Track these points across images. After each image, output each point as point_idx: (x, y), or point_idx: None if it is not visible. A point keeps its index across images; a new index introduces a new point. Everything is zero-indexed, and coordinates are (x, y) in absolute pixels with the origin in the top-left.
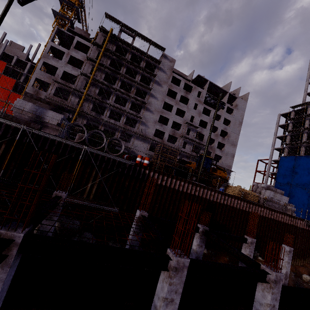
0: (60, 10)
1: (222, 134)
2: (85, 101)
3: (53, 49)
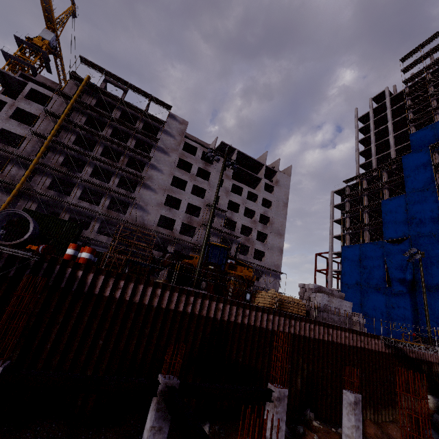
0: (16, 53)
1: (263, 220)
2: (37, 174)
3: None
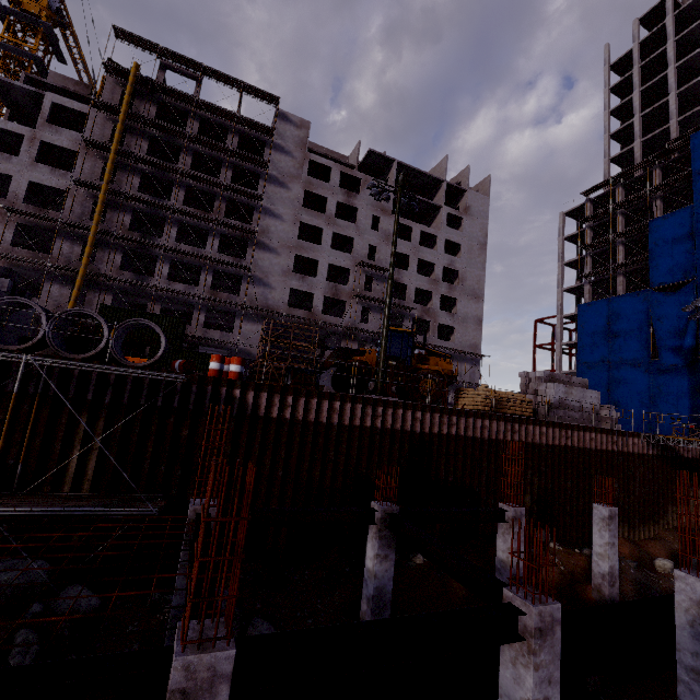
0: (2, 35)
1: (448, 277)
2: (100, 249)
3: None
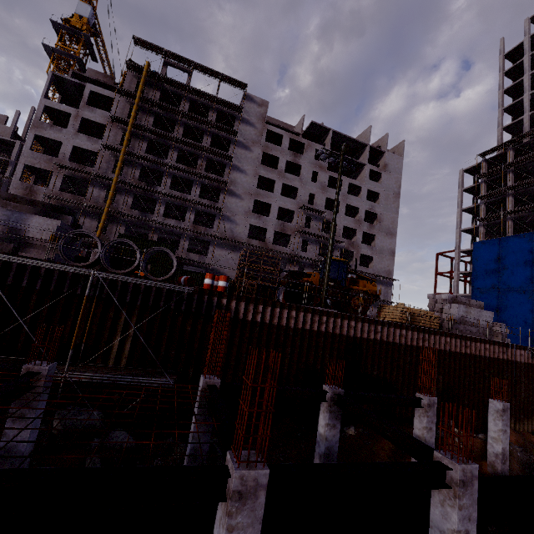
0: (57, 44)
1: (368, 218)
2: (118, 193)
3: (49, 111)
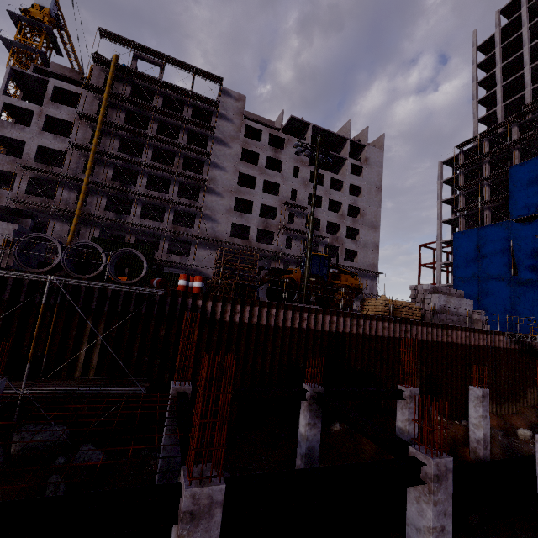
0: (16, 36)
1: (352, 212)
2: (90, 195)
3: (10, 108)
